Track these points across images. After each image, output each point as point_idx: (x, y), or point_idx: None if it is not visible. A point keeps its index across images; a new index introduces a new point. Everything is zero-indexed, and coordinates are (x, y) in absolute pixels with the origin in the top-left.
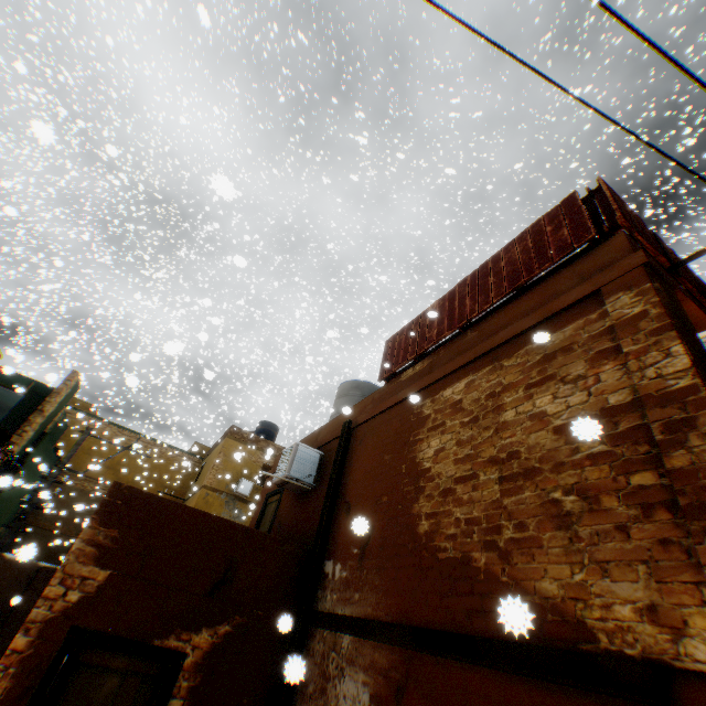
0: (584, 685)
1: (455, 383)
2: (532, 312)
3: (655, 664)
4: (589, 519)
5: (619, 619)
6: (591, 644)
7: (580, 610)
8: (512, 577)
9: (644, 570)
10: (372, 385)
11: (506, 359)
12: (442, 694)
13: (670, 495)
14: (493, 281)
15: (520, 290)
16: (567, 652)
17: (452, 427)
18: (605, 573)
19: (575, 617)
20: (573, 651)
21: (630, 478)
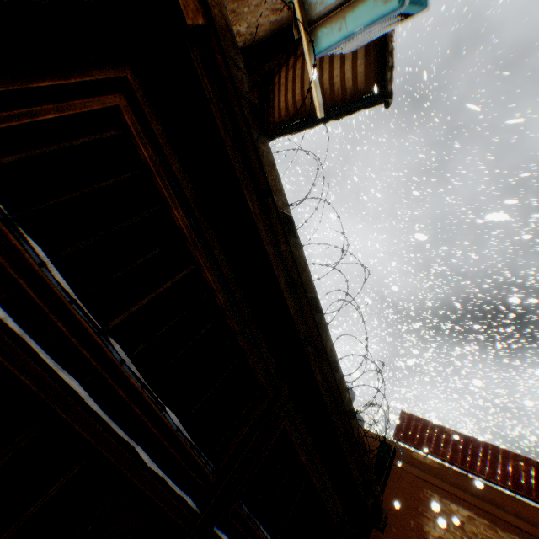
0: None
1: (459, 505)
2: (520, 515)
3: None
4: None
5: None
6: None
7: None
8: None
9: None
10: (354, 394)
11: (499, 528)
12: None
13: None
14: (500, 467)
15: (515, 491)
16: None
17: (454, 532)
18: None
19: None
20: None
21: None
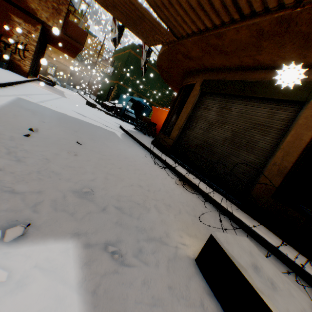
0: (34, 20)
1: None
2: None
3: (44, 23)
4: (45, 4)
5: (43, 17)
6: (37, 17)
7: (37, 13)
8: (25, 0)
9: (49, 15)
10: None
11: None
12: (0, 5)
13: (57, 10)
14: None
15: None
16: (33, 16)
17: None
18: (43, 11)
19: (36, 13)
20: (34, 16)
21: (54, 4)
